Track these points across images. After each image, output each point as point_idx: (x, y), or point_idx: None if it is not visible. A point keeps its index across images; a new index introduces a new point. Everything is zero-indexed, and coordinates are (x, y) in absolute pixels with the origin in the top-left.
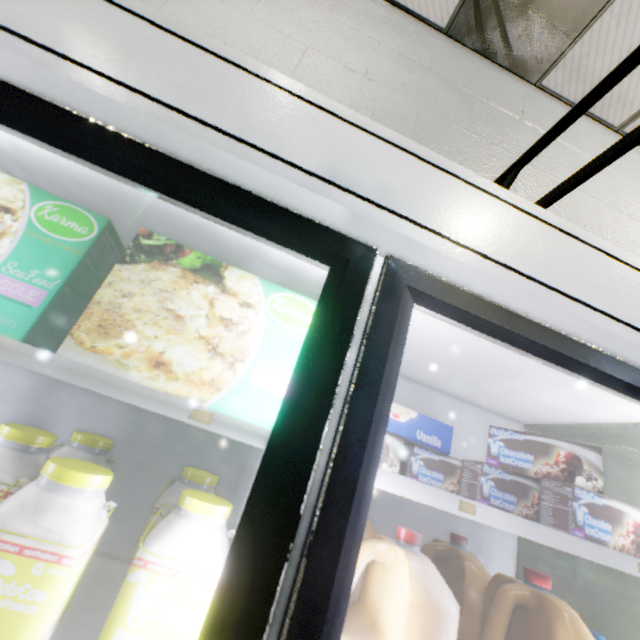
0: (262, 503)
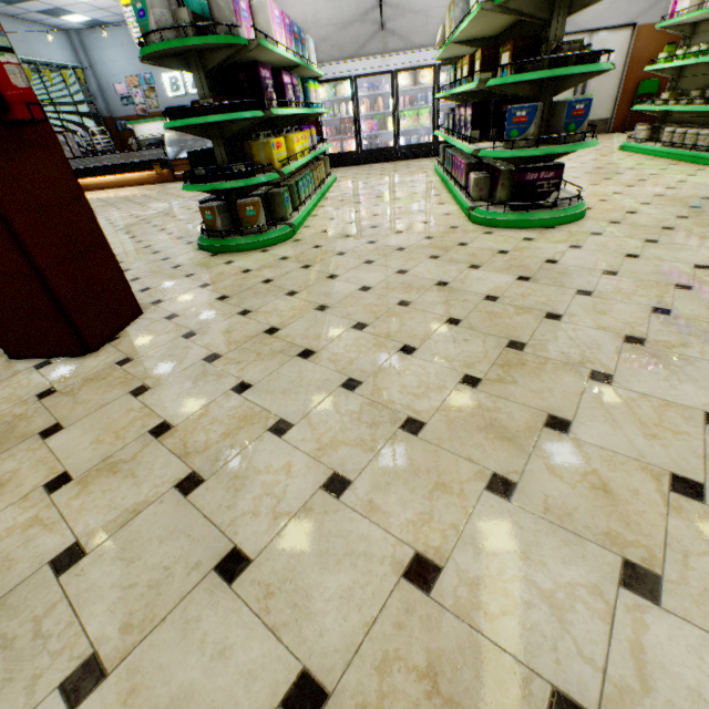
0: (352, 100)
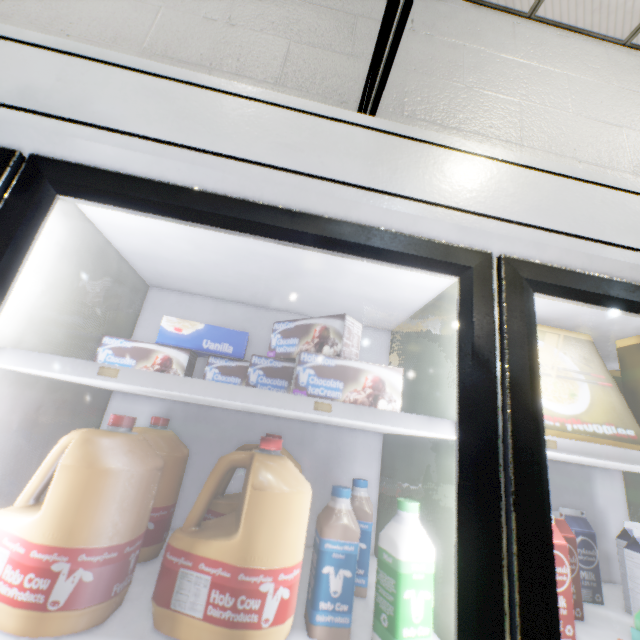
0: None
